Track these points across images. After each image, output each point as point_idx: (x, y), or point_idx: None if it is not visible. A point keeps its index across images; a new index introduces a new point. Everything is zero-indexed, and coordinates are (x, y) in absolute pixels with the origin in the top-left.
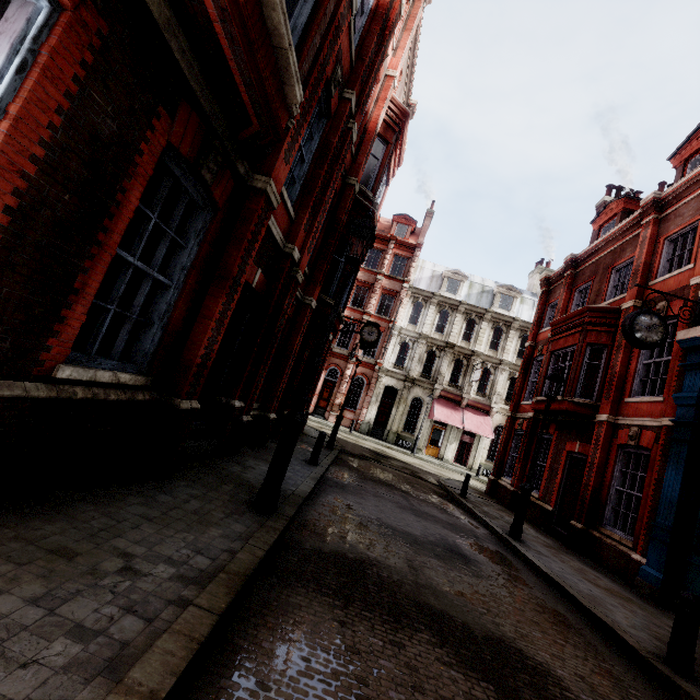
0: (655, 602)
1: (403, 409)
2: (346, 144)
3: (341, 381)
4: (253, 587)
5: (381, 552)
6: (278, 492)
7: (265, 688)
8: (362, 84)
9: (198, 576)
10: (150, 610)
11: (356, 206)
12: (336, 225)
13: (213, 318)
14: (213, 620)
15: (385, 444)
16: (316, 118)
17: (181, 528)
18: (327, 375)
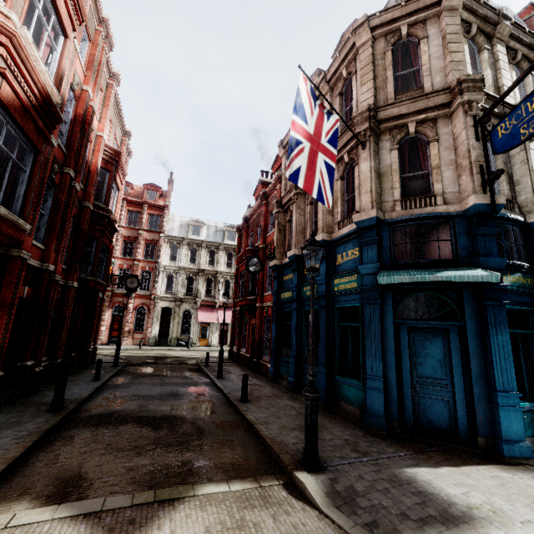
0: (272, 381)
1: (178, 321)
2: (73, 195)
3: (127, 313)
4: (51, 435)
5: (126, 407)
6: (63, 399)
7: (56, 450)
8: (76, 160)
9: (23, 436)
10: (5, 447)
11: (94, 215)
12: (81, 233)
13: (2, 328)
14: (33, 442)
15: (168, 348)
16: (47, 188)
17: (9, 428)
18: (114, 312)
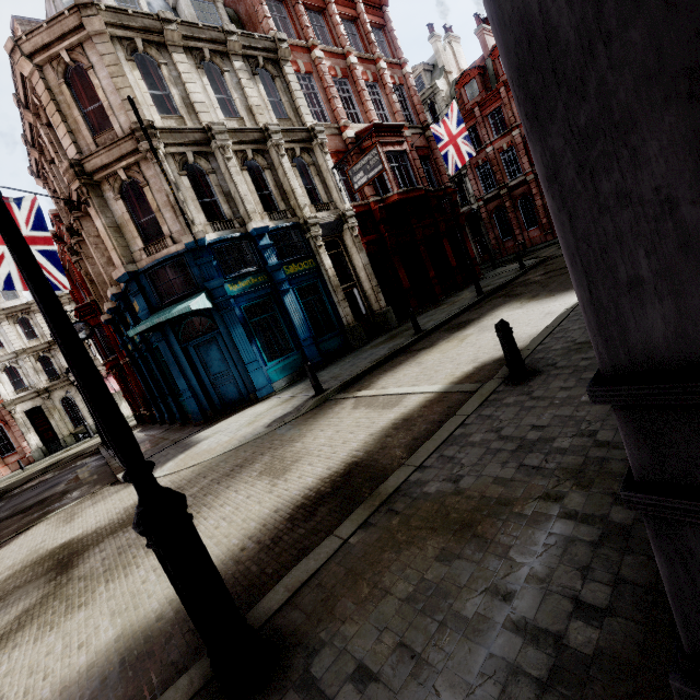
0: (162, 425)
1: (59, 415)
2: None
3: None
4: None
5: None
6: None
7: None
8: None
9: None
10: None
11: None
12: None
13: None
14: None
15: (65, 451)
16: None
17: None
18: None
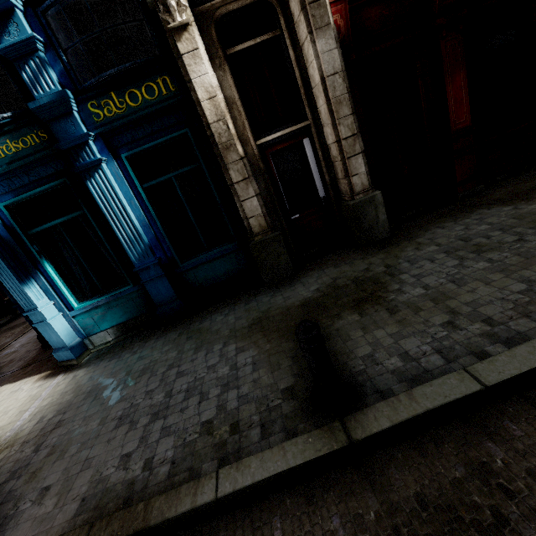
0: None
1: None
2: None
3: None
4: None
5: None
6: None
7: None
8: None
9: None
10: None
11: None
12: None
13: None
14: None
15: None
16: None
17: None
18: None
